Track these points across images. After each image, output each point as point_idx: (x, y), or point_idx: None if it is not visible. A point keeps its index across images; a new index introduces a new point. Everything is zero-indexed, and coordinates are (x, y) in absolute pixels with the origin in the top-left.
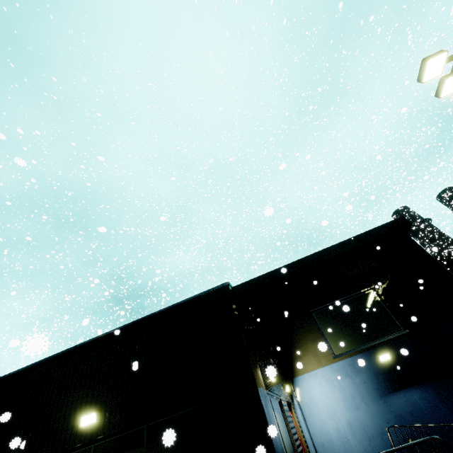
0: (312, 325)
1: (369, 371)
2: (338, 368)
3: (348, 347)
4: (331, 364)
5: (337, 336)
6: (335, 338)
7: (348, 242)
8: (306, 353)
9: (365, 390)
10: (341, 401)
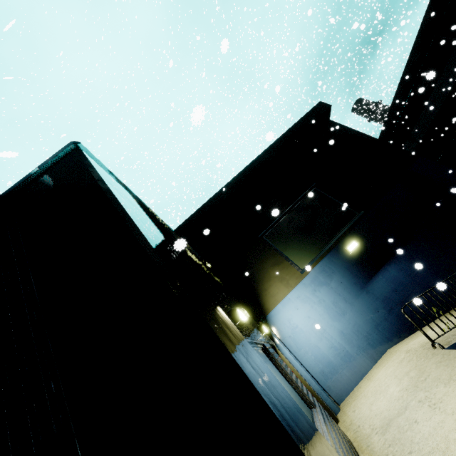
0: (267, 250)
1: (342, 268)
2: (310, 281)
3: (312, 255)
4: (301, 281)
5: (297, 249)
6: (295, 252)
7: (276, 144)
8: (271, 282)
9: (344, 290)
10: (325, 315)
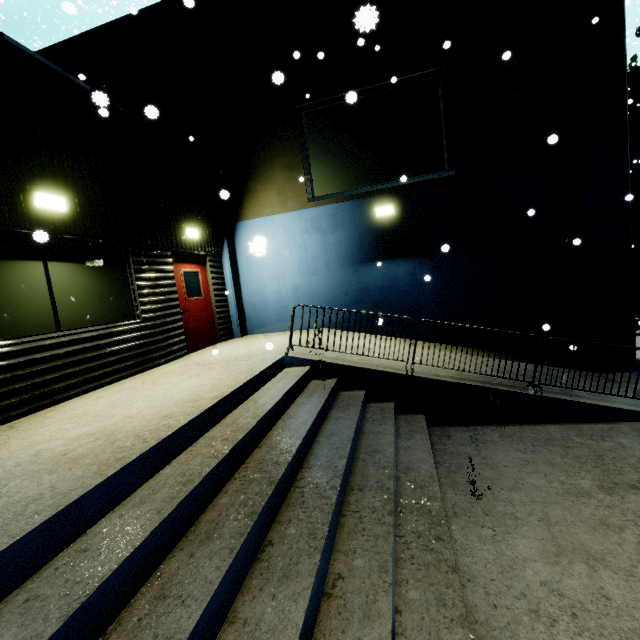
0: (292, 138)
1: (355, 228)
2: (310, 217)
3: (341, 187)
4: (301, 211)
5: (330, 165)
6: (325, 168)
7: None
8: (268, 187)
9: (336, 253)
10: (296, 262)
